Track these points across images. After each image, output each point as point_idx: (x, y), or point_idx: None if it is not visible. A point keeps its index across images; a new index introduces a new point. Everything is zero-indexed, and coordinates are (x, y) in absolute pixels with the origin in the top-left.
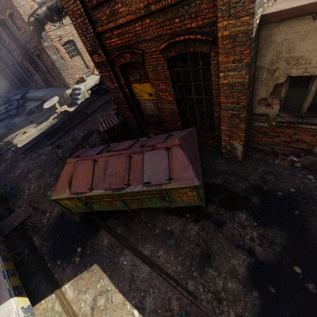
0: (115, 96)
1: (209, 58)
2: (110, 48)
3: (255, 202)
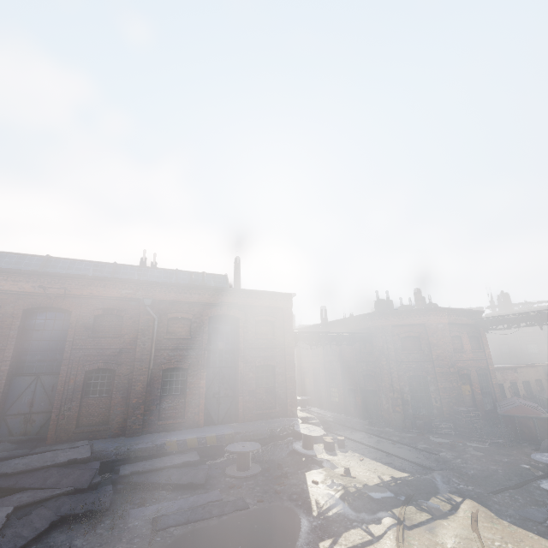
0: (456, 392)
1: (486, 375)
2: (457, 367)
3: None
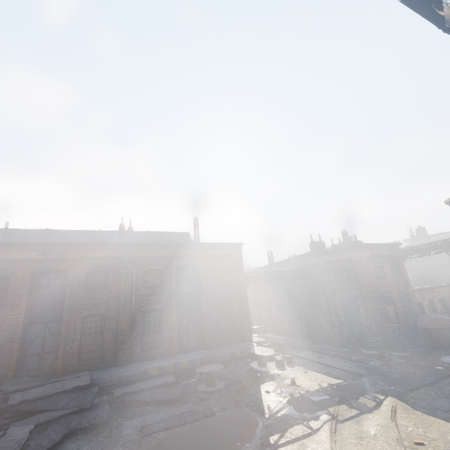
0: (382, 312)
1: (406, 296)
2: (381, 291)
3: None
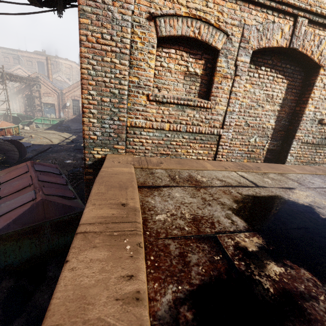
0: None
1: None
2: None
3: (14, 325)
